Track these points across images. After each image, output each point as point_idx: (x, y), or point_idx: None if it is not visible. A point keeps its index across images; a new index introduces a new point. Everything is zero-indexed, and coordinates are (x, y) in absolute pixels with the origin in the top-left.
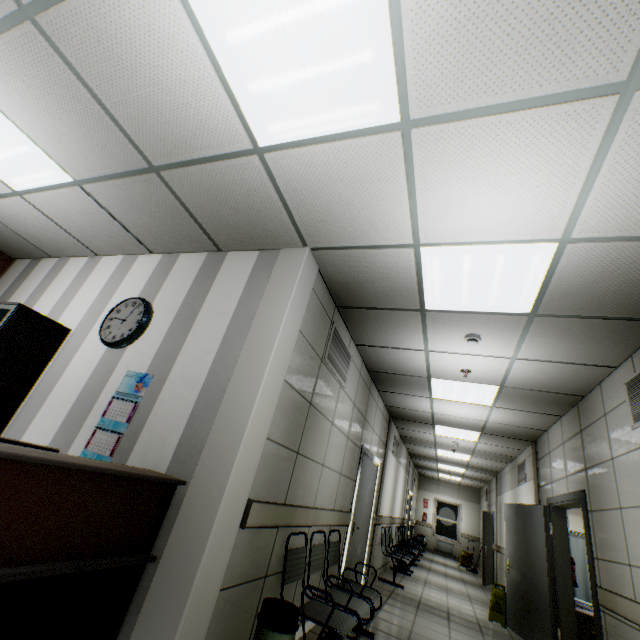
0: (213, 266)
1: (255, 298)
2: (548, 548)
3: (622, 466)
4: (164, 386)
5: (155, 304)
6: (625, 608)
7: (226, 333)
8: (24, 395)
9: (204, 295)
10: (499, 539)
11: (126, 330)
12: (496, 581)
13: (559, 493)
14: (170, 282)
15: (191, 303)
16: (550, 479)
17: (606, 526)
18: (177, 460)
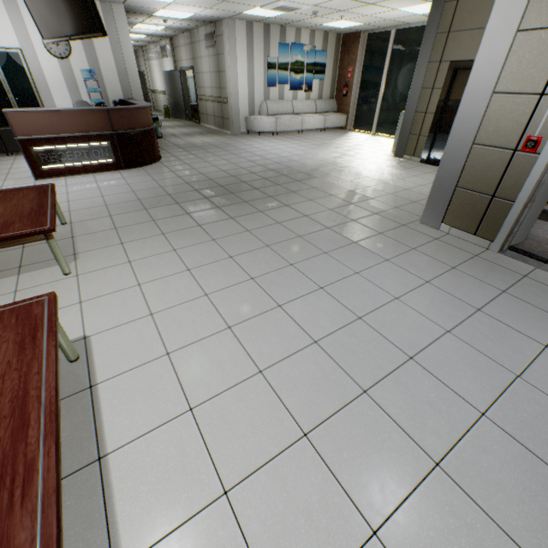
0: None
1: (114, 32)
2: (182, 87)
3: (203, 61)
4: (103, 74)
5: None
6: (203, 98)
7: (112, 50)
8: (37, 88)
9: None
10: (153, 87)
11: (64, 51)
12: (154, 107)
13: (185, 66)
14: None
15: None
16: (181, 60)
17: (200, 78)
18: (125, 95)
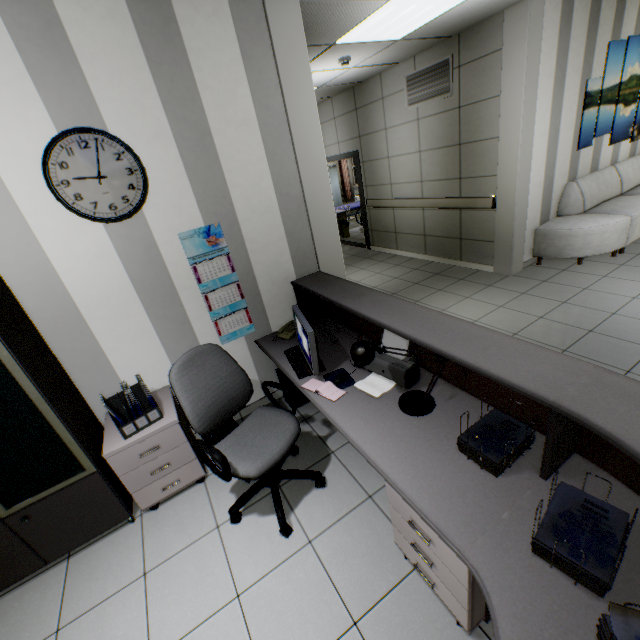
0: (165, 36)
1: (271, 93)
2: None
3: (394, 134)
4: (241, 227)
5: (116, 133)
6: (388, 204)
7: (266, 148)
8: (41, 339)
9: (195, 99)
10: None
11: (123, 191)
12: None
13: (331, 155)
14: (102, 81)
15: (185, 117)
16: None
17: (376, 169)
18: (299, 266)
